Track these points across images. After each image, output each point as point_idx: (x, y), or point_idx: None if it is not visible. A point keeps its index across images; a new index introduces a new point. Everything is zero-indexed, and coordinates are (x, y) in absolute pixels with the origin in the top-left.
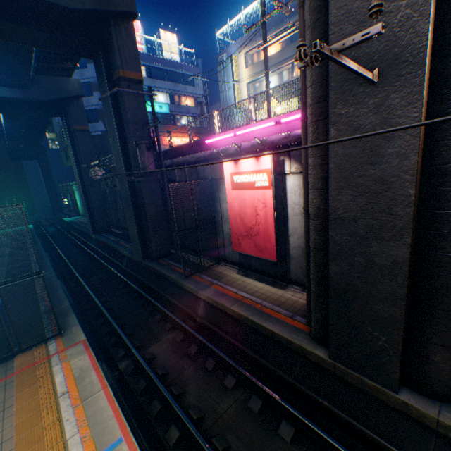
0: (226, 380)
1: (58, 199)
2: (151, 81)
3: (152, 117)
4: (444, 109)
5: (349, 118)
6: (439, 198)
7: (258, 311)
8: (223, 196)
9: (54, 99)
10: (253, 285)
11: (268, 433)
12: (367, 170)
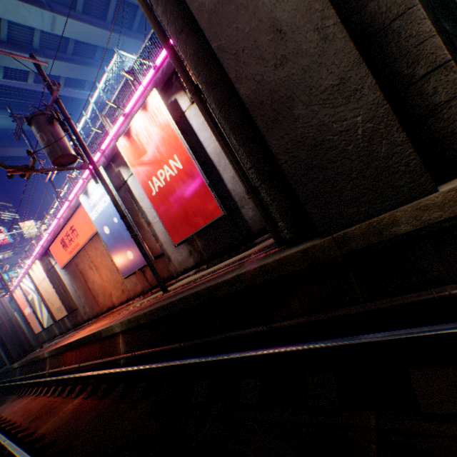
0: None
1: None
2: (17, 256)
3: None
4: None
5: None
6: None
7: None
8: None
9: None
10: None
11: None
12: None
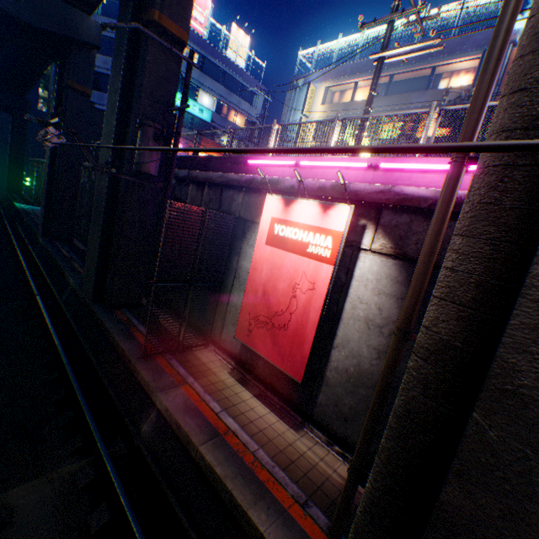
0: None
1: (21, 176)
2: (200, 75)
3: (186, 118)
4: None
5: None
6: None
7: (247, 471)
8: (247, 249)
9: (52, 32)
10: (249, 406)
11: None
12: None
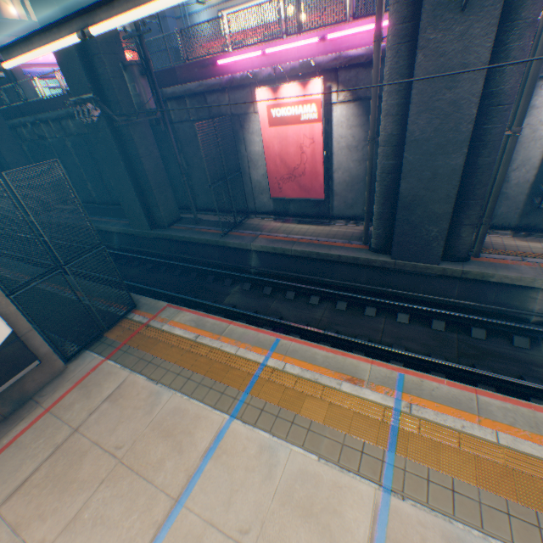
0: (311, 301)
1: None
2: None
3: None
4: (504, 41)
5: (436, 45)
6: (487, 116)
7: (319, 245)
8: (249, 137)
9: None
10: (299, 229)
11: (359, 317)
12: (444, 95)
